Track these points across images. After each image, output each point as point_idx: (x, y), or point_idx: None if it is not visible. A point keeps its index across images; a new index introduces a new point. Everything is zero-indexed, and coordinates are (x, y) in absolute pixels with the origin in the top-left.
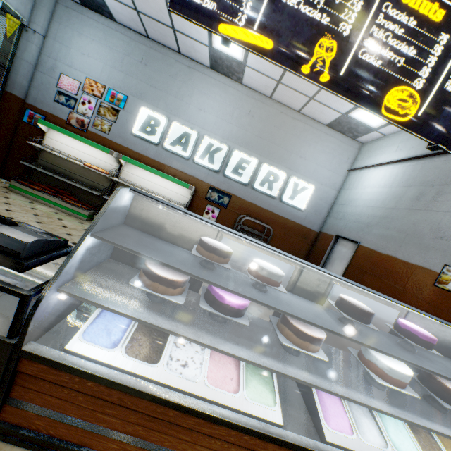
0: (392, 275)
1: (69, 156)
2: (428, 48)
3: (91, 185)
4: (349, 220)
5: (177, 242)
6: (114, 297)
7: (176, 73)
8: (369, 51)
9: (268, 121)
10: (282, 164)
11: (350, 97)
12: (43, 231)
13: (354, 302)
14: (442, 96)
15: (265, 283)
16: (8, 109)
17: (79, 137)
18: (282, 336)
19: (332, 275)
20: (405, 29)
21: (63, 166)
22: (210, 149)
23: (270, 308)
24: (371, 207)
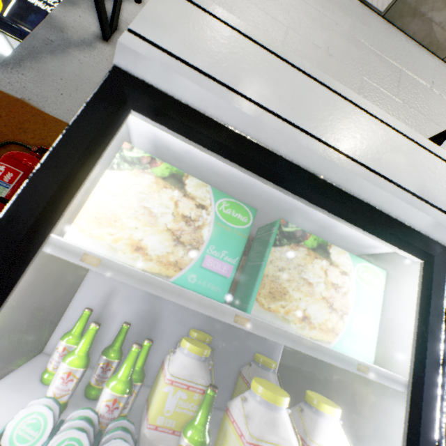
0: None
1: None
2: None
3: None
4: None
5: None
6: None
7: None
8: None
9: None
10: None
11: None
12: None
13: None
14: (26, 5)
15: None
16: None
17: None
18: None
19: None
20: None
21: None
22: None
23: None
24: None
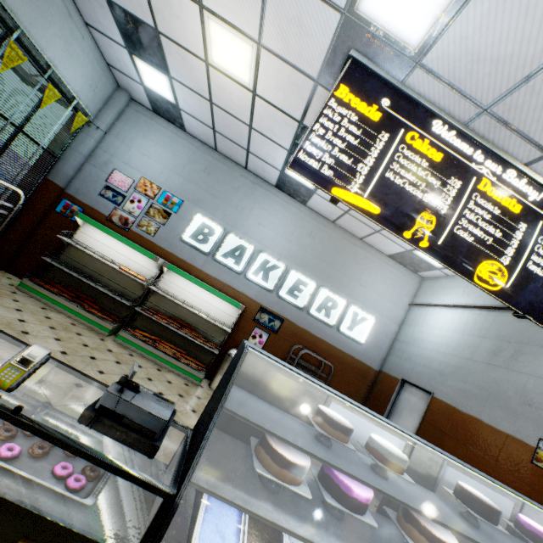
0: (479, 442)
1: (101, 255)
2: (511, 232)
3: (119, 291)
4: (416, 362)
5: (282, 406)
6: (237, 487)
7: (239, 186)
8: (463, 228)
9: (329, 244)
10: (342, 290)
11: (446, 263)
12: (151, 392)
13: (477, 494)
14: (526, 273)
15: (392, 470)
16: (42, 197)
17: (123, 238)
18: (412, 541)
19: (450, 458)
20: (491, 215)
21: (91, 266)
22: (265, 266)
23: (405, 506)
24: (441, 352)
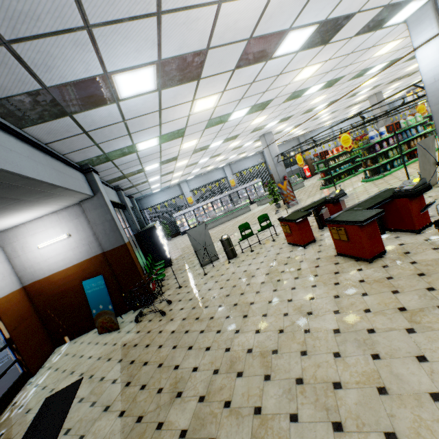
0: None
1: None
2: None
3: None
4: None
5: None
6: None
7: None
8: None
9: None
10: None
11: None
12: None
13: None
14: None
15: None
16: None
17: None
18: None
19: None
20: None
21: None
22: None
23: None
24: None
